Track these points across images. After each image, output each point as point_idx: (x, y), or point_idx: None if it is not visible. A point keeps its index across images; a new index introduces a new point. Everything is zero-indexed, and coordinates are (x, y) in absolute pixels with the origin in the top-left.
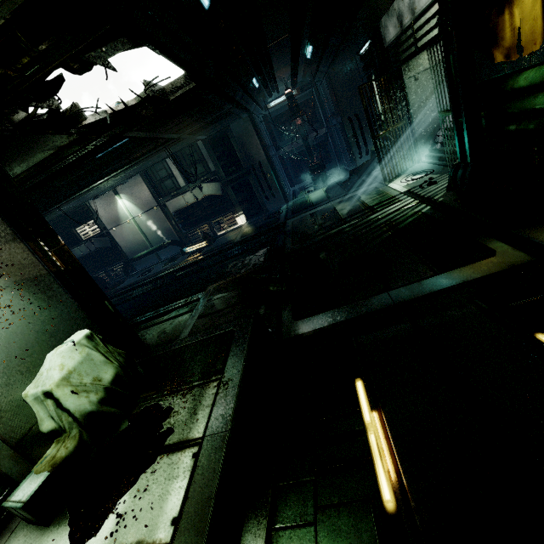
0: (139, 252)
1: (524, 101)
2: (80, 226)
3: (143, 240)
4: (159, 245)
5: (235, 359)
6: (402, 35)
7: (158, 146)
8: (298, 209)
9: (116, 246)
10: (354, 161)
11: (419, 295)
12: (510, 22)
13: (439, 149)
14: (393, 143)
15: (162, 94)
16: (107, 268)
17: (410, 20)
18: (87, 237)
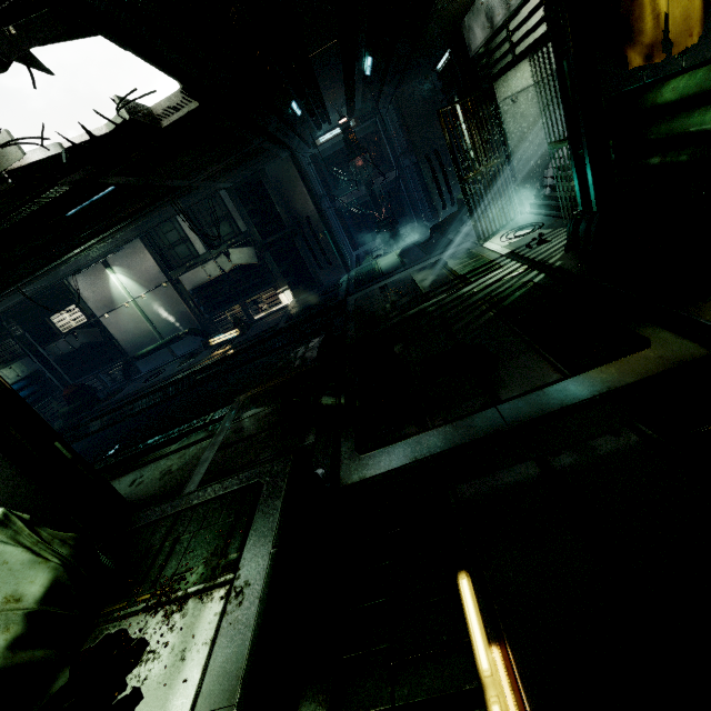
0: (145, 347)
1: (673, 122)
2: (56, 314)
3: (149, 331)
4: (172, 336)
5: (258, 540)
6: (493, 39)
7: (160, 198)
8: (363, 281)
9: (110, 340)
10: (435, 213)
11: (544, 412)
12: (651, 6)
13: (548, 194)
14: (486, 188)
15: (148, 119)
16: (99, 371)
17: (503, 17)
18: (67, 329)
